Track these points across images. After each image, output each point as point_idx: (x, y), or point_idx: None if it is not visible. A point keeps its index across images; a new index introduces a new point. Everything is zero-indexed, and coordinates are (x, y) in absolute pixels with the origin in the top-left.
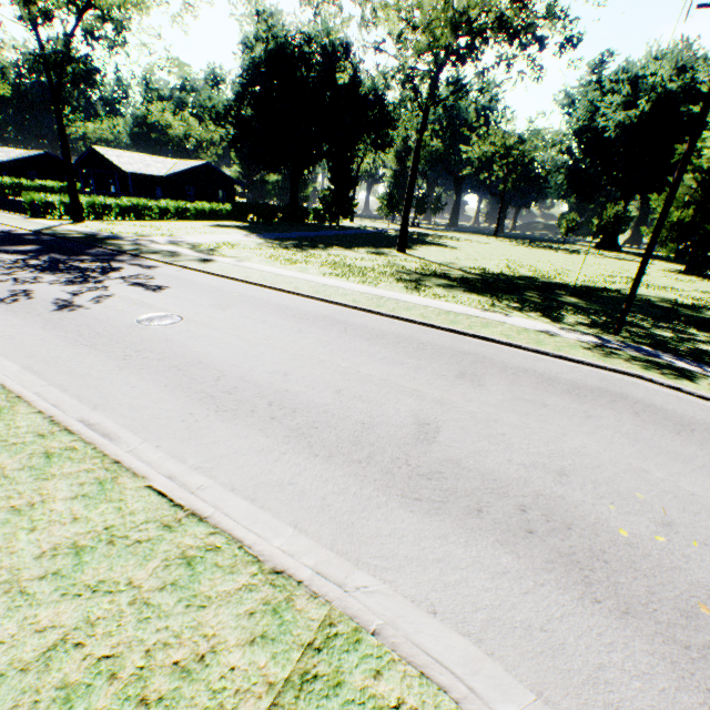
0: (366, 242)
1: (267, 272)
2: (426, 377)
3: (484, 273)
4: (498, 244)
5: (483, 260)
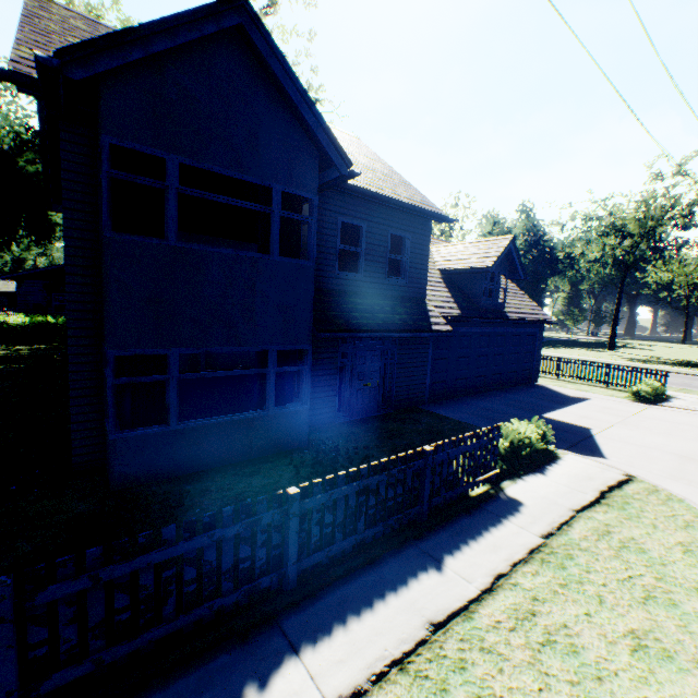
0: (574, 345)
1: (556, 355)
2: (678, 379)
3: (686, 361)
4: (689, 348)
5: (680, 356)
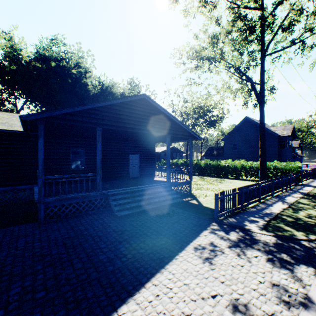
0: None
1: None
2: None
3: None
4: None
5: None
